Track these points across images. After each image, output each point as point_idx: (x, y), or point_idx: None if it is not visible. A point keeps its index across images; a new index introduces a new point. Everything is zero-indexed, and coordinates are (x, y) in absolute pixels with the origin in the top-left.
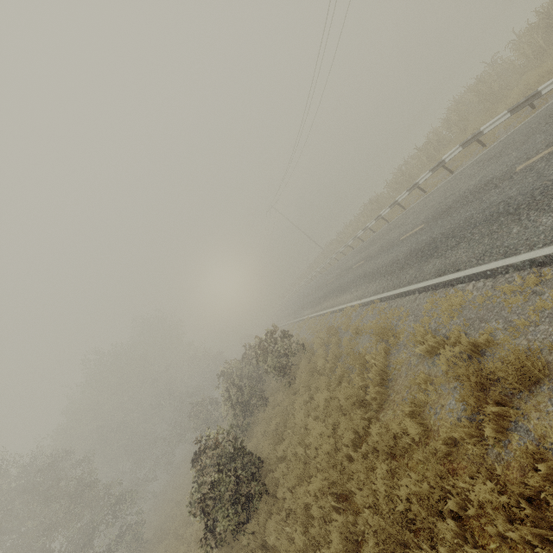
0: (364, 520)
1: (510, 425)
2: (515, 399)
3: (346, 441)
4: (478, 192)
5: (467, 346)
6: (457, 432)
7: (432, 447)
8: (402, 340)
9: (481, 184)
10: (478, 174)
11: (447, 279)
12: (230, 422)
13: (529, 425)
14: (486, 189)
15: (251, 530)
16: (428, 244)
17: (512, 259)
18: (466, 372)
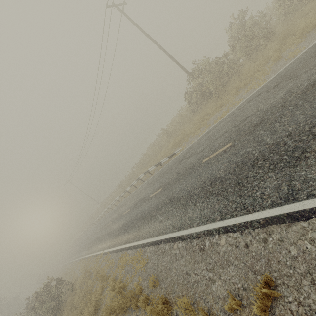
0: None
1: None
2: (123, 315)
3: None
4: (142, 201)
5: (117, 289)
6: None
7: None
8: (109, 281)
9: (144, 197)
10: (145, 190)
11: (126, 246)
12: None
13: None
14: (144, 201)
15: None
16: (127, 223)
17: (138, 242)
18: (110, 306)
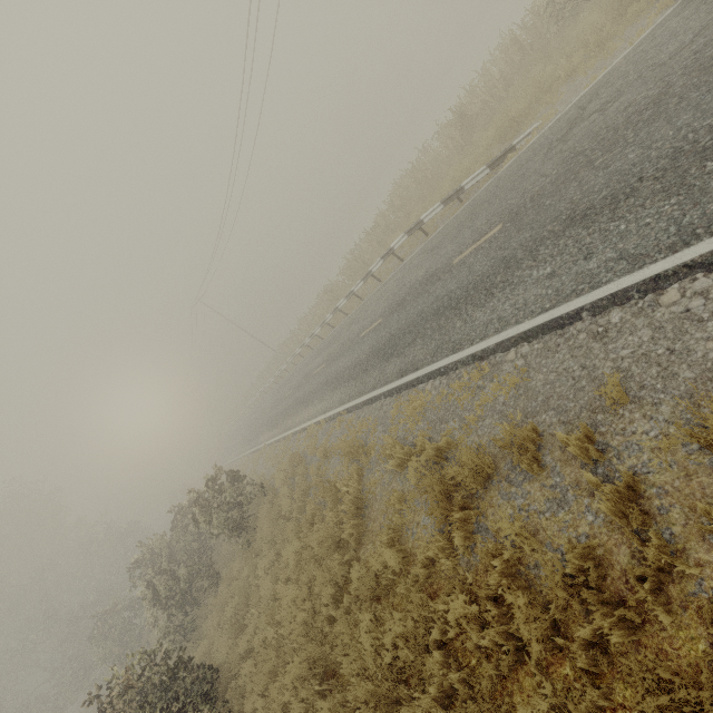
0: (353, 693)
1: (474, 527)
2: (475, 499)
3: (326, 600)
4: (426, 284)
5: (432, 453)
6: (432, 550)
7: (414, 573)
8: (373, 456)
9: (428, 276)
10: (424, 265)
11: (408, 380)
12: (162, 628)
13: (487, 523)
14: (432, 281)
15: None
16: (388, 342)
17: (459, 355)
18: (432, 482)
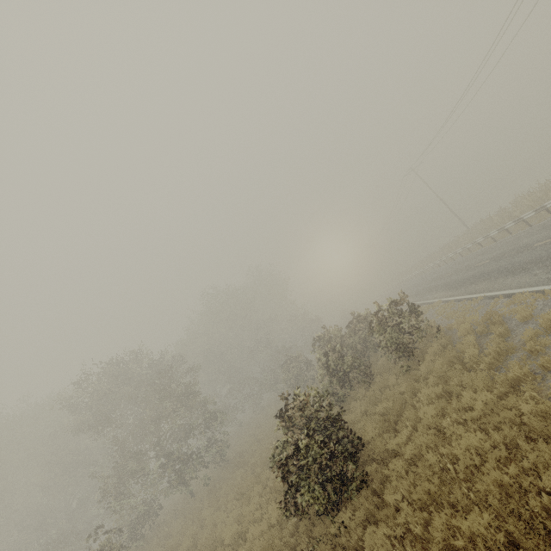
0: None
1: None
2: None
3: (547, 486)
4: None
5: None
6: None
7: None
8: None
9: None
10: None
11: None
12: (325, 386)
13: None
14: None
15: (344, 522)
16: None
17: None
18: None
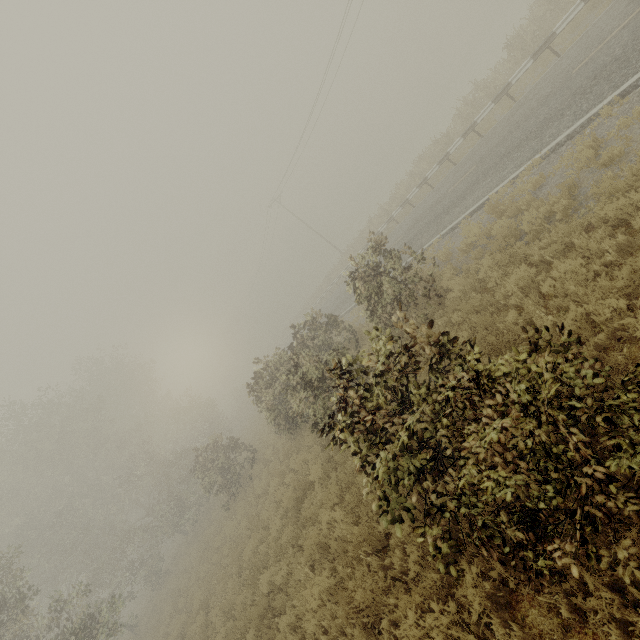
0: None
1: None
2: None
3: None
4: None
5: None
6: None
7: None
8: None
9: None
10: None
11: None
12: (319, 406)
13: None
14: None
15: None
16: None
17: None
18: None
